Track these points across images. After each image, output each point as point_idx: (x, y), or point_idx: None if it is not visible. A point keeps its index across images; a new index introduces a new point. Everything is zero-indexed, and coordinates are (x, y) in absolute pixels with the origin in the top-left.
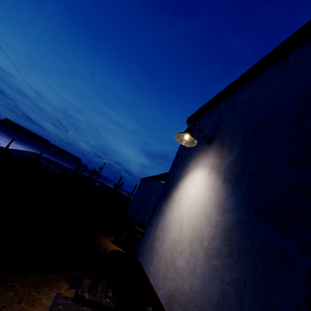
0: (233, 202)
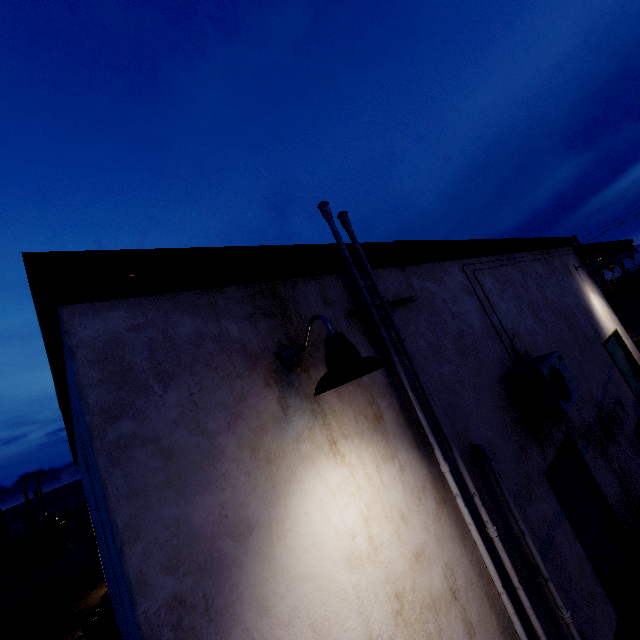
0: None
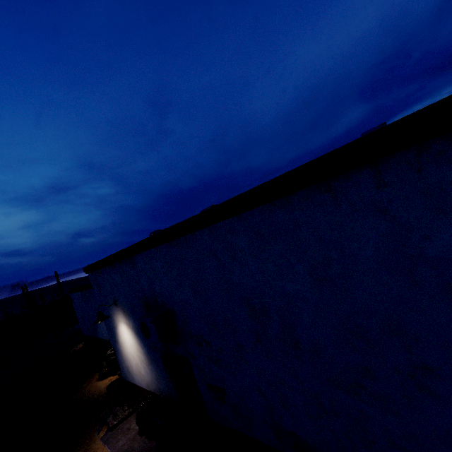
0: (143, 344)
